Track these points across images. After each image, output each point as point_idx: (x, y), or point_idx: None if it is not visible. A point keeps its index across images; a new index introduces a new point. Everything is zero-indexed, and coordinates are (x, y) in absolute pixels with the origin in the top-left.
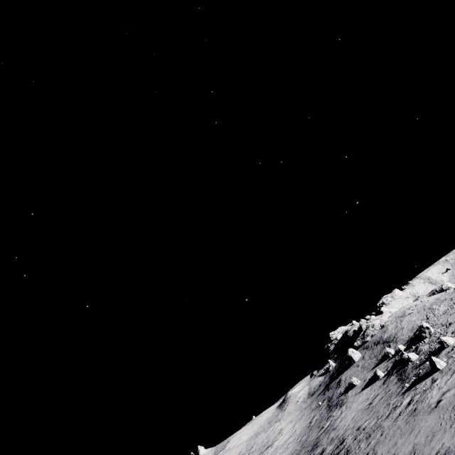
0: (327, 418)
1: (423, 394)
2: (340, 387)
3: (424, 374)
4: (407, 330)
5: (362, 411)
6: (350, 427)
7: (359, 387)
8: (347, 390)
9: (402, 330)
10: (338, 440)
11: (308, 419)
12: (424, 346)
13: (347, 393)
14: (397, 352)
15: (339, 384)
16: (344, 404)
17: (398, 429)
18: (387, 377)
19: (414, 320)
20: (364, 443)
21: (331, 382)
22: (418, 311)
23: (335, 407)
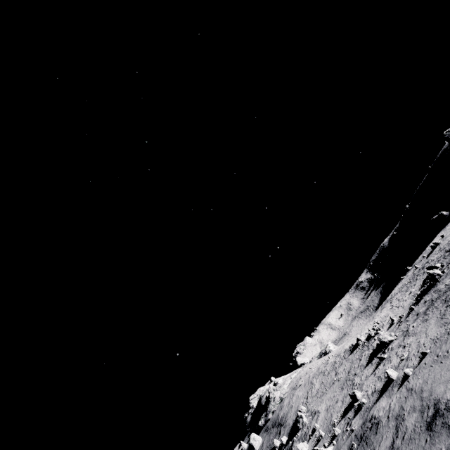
0: None
1: None
2: None
3: None
4: (294, 410)
5: None
6: None
7: None
8: None
9: (291, 410)
10: None
11: None
12: (296, 443)
13: None
14: (282, 446)
15: None
16: None
17: None
18: None
19: (300, 396)
20: None
21: None
22: (304, 384)
23: None
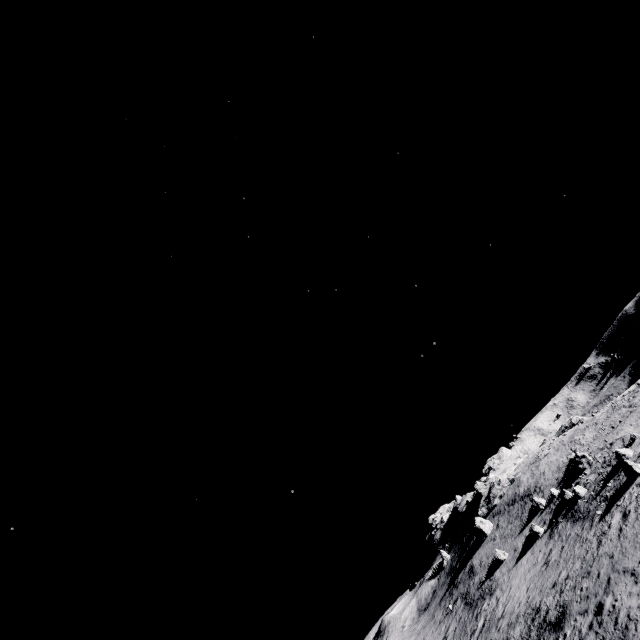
0: (475, 617)
1: None
2: (476, 574)
3: (617, 492)
4: (550, 472)
5: (539, 574)
6: (535, 595)
7: (510, 560)
8: (491, 572)
9: (543, 476)
10: (526, 615)
11: (439, 635)
12: (589, 477)
13: (493, 576)
14: (550, 500)
15: (473, 572)
16: (495, 589)
17: (637, 535)
18: (551, 530)
19: (556, 459)
20: (587, 581)
21: (456, 575)
22: (556, 449)
23: (480, 599)
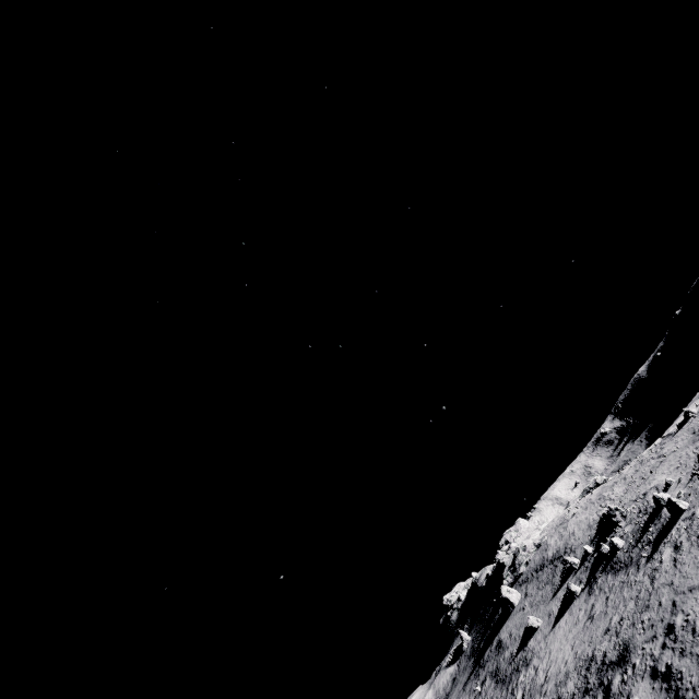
0: (510, 693)
1: (691, 528)
2: (505, 648)
3: (661, 533)
4: (581, 531)
5: (585, 629)
6: (585, 648)
7: (545, 626)
8: (524, 643)
9: (573, 536)
10: (578, 668)
11: None
12: (625, 529)
13: (526, 646)
14: (584, 559)
15: (502, 647)
16: (532, 658)
17: (696, 557)
18: (590, 587)
19: (586, 517)
20: (648, 613)
21: (482, 655)
22: (584, 508)
23: (514, 673)
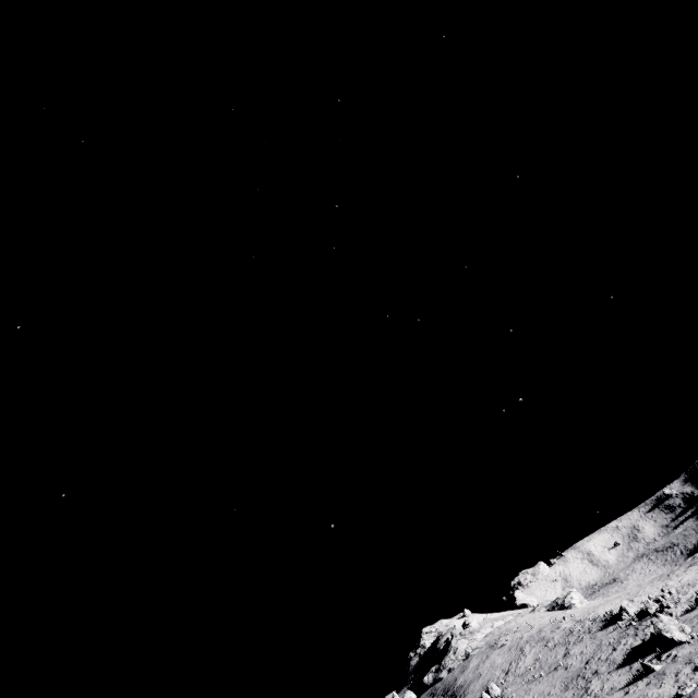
0: None
1: None
2: None
3: None
4: (481, 683)
5: None
6: None
7: None
8: None
9: (477, 681)
10: None
11: None
12: None
13: None
14: None
15: None
16: None
17: None
18: None
19: (497, 665)
20: None
21: None
22: (510, 647)
23: None
